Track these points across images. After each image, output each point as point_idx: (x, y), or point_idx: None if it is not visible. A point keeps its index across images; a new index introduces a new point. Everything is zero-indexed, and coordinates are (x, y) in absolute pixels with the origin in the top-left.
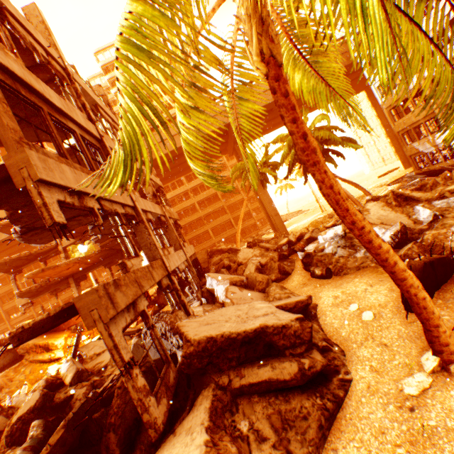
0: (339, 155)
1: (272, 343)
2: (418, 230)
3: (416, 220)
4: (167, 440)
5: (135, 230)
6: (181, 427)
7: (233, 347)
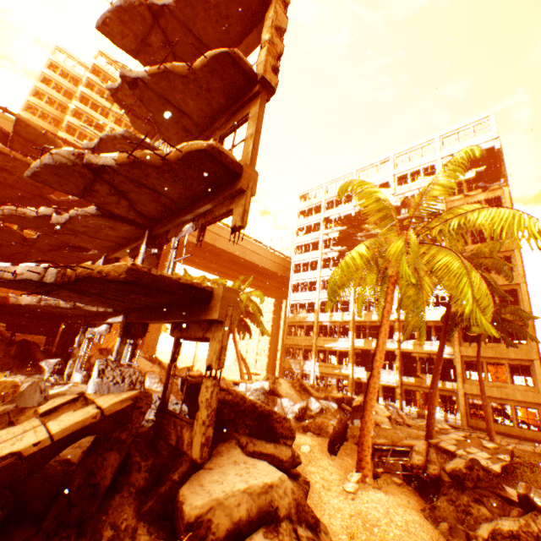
0: (249, 331)
1: (271, 429)
2: (310, 414)
3: (309, 407)
4: (200, 473)
5: (146, 258)
6: (217, 463)
7: (251, 416)
